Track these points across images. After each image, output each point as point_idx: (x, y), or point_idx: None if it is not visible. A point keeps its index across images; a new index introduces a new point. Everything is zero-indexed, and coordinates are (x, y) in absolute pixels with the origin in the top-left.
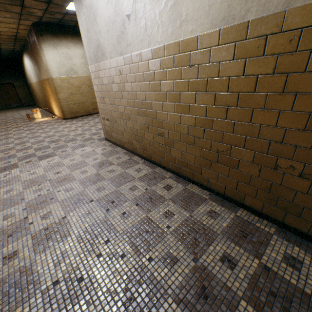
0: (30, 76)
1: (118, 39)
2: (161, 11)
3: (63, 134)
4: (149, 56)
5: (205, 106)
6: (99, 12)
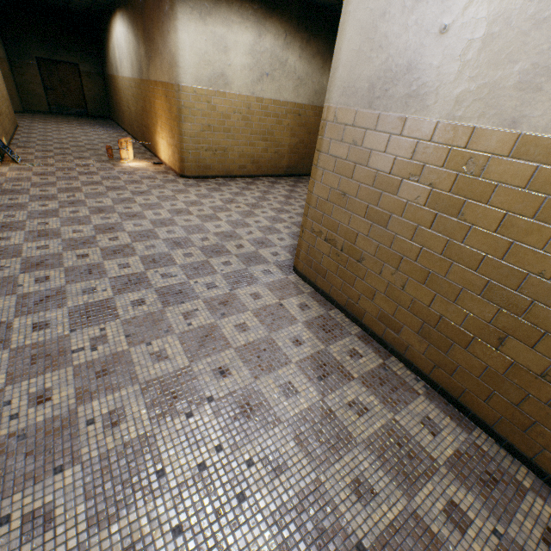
0: (119, 62)
1: (530, 77)
2: None
3: (192, 223)
4: None
5: None
6: None
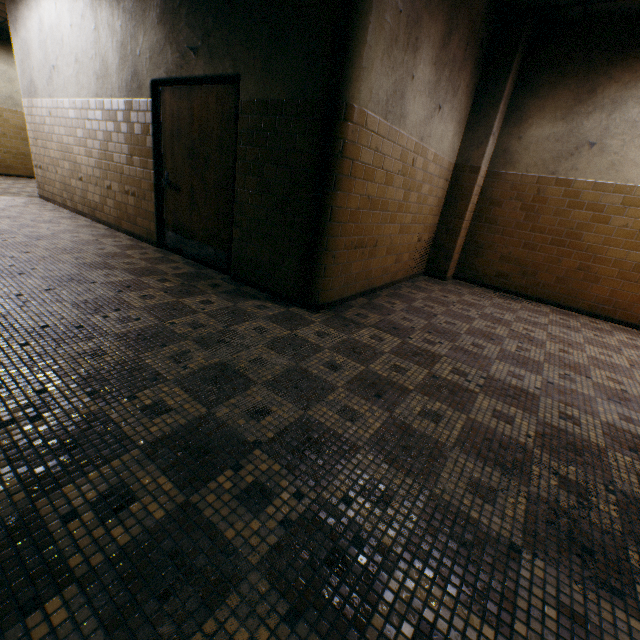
0: None
1: (48, 83)
2: (72, 75)
3: None
4: (69, 105)
5: (98, 151)
6: (33, 51)
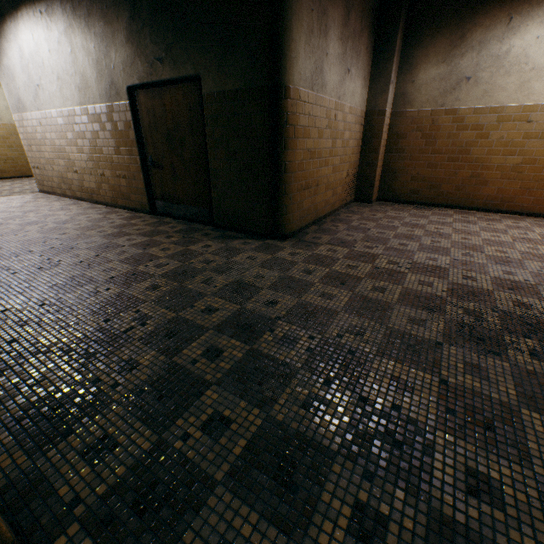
0: None
1: (35, 99)
2: (56, 90)
3: None
4: (56, 115)
5: (89, 147)
6: (17, 75)
